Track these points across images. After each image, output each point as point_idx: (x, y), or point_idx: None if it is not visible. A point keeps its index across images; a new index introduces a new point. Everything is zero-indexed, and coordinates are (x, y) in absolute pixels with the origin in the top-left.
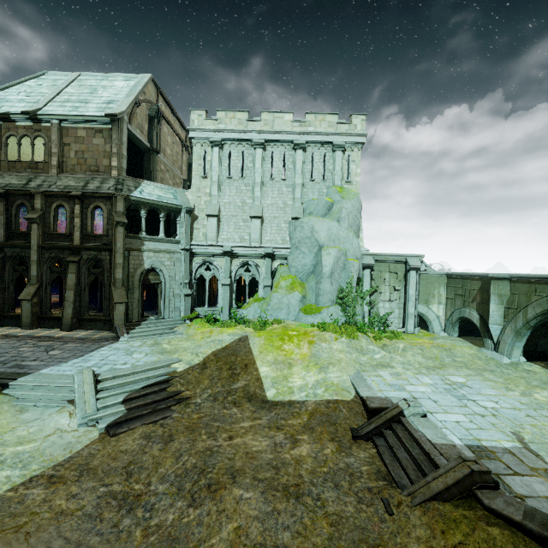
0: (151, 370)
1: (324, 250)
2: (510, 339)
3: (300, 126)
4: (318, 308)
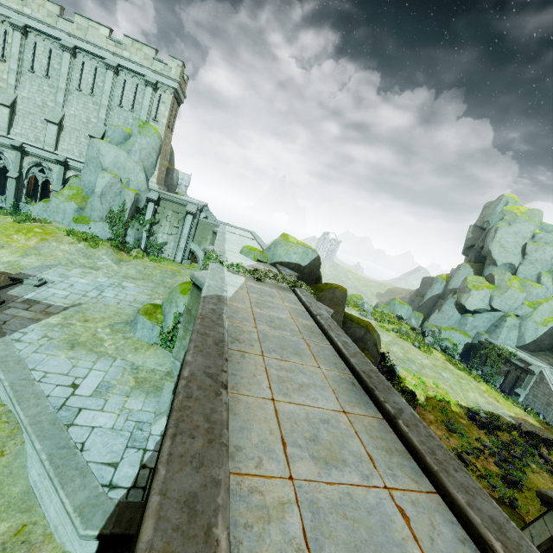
0: None
1: (102, 173)
2: None
3: (116, 46)
4: (89, 221)
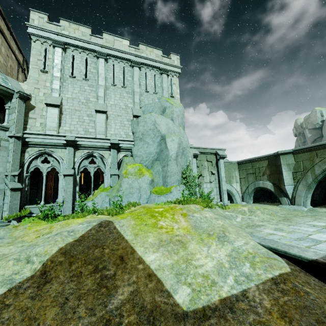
0: None
1: (168, 137)
2: (304, 193)
3: (136, 51)
4: (168, 188)
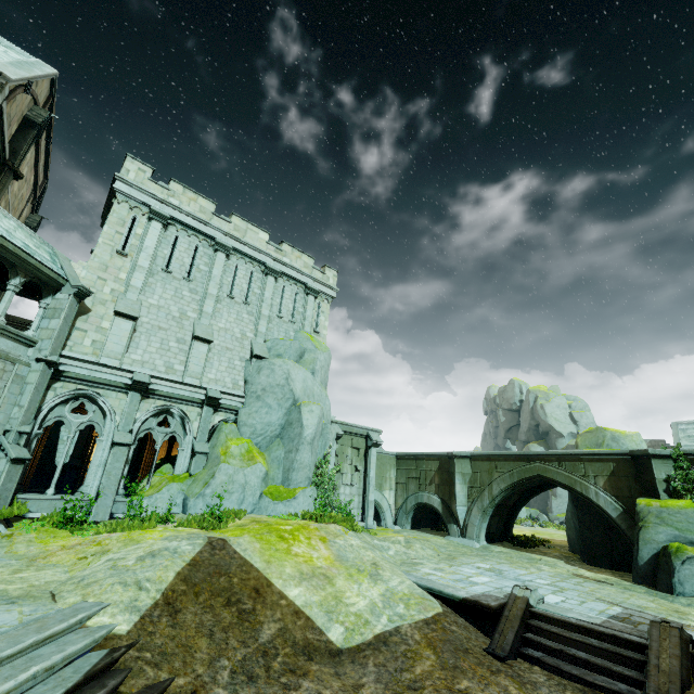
0: (38, 645)
1: (306, 405)
2: (478, 520)
3: (276, 252)
4: (291, 491)
